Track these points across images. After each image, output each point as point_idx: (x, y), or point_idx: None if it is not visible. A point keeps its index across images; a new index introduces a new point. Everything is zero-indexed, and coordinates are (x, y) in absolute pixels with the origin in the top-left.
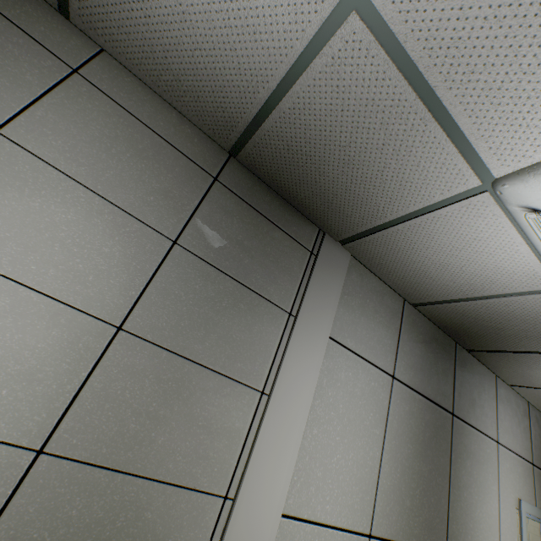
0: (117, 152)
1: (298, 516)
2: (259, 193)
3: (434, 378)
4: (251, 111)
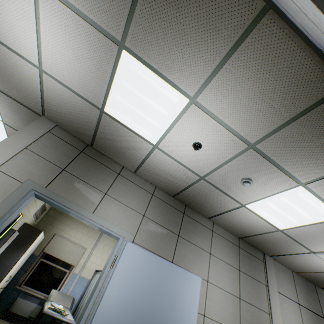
0: (224, 248)
1: None
2: (247, 247)
3: (311, 302)
4: (250, 234)
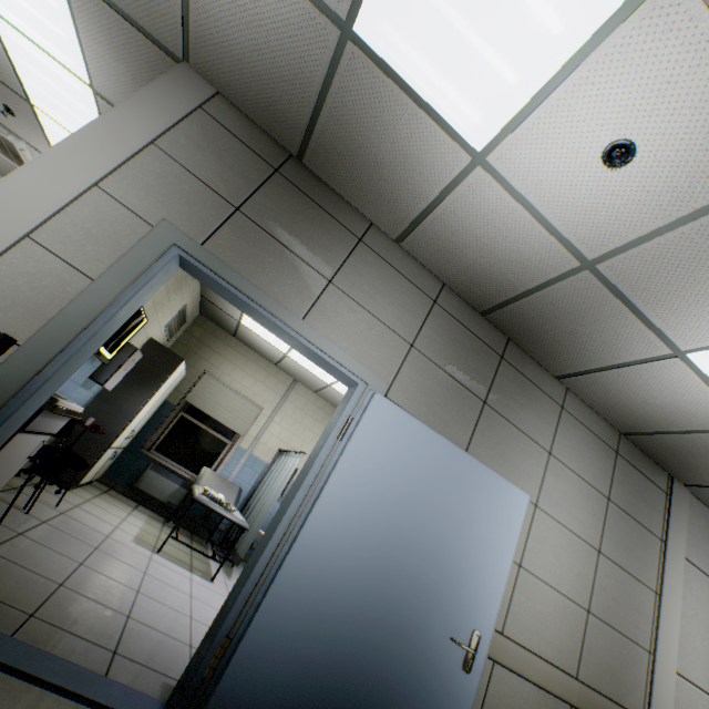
0: (581, 449)
1: (681, 674)
2: (635, 456)
3: None
4: (658, 429)
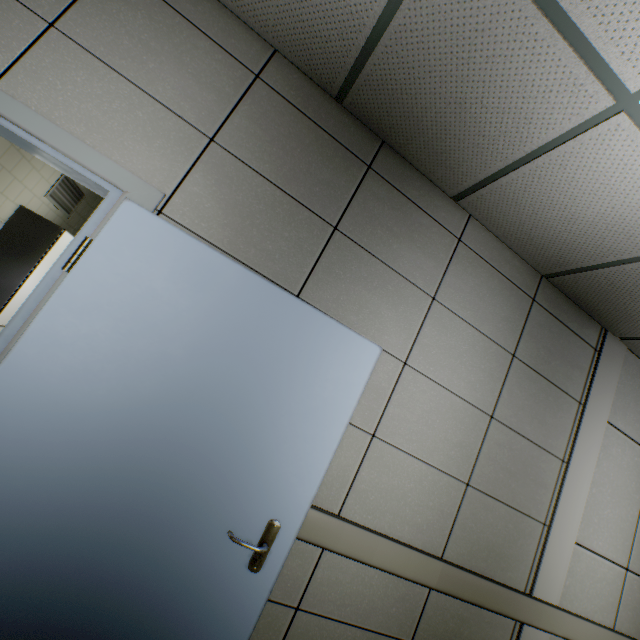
0: (482, 295)
1: (582, 544)
2: (559, 304)
3: None
4: (589, 263)
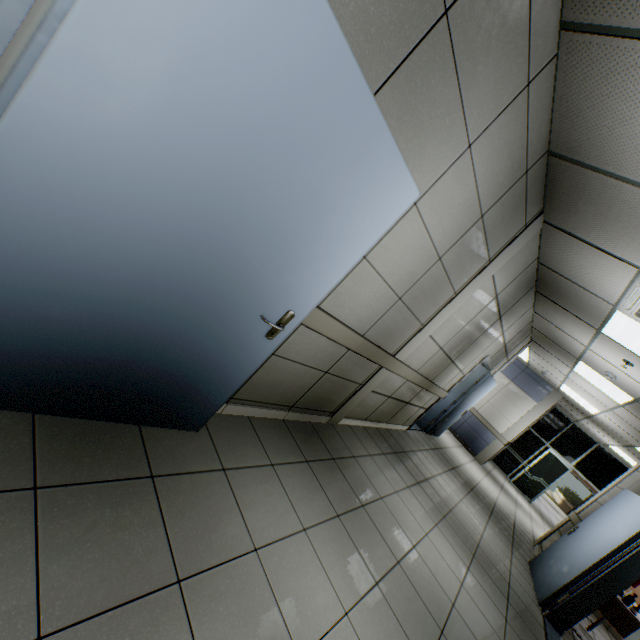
0: (501, 155)
1: (431, 336)
2: (536, 182)
3: (509, 300)
4: (592, 163)
